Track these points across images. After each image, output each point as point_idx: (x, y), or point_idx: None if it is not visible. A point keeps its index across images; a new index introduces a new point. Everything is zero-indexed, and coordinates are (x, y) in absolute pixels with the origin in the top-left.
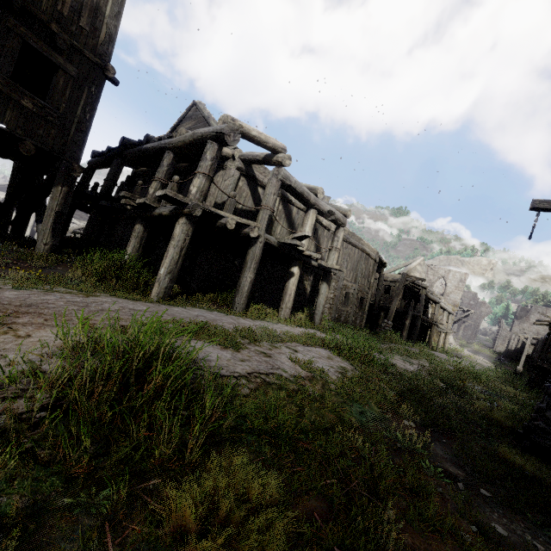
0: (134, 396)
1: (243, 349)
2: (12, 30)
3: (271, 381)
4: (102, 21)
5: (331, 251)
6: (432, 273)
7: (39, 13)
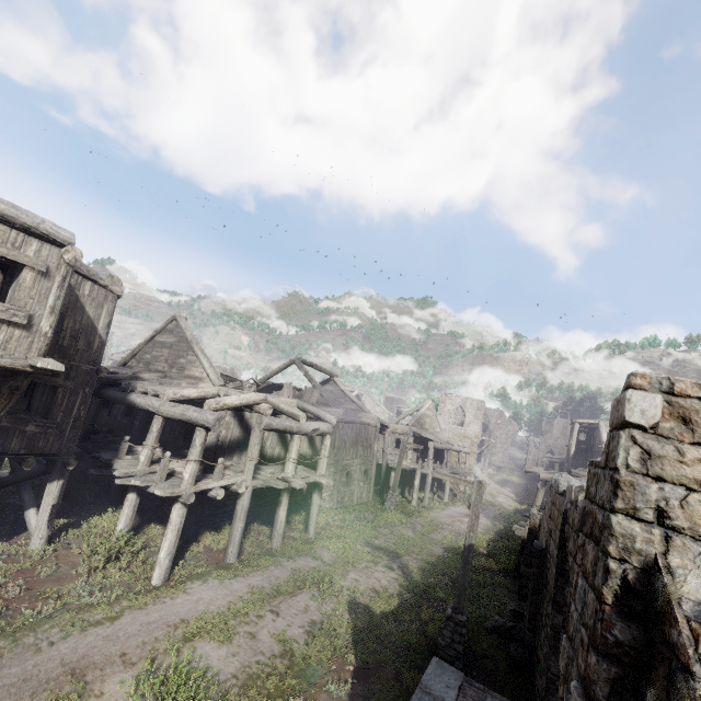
0: None
1: (235, 637)
2: None
3: (253, 672)
4: (95, 335)
5: (320, 460)
6: (450, 402)
7: None
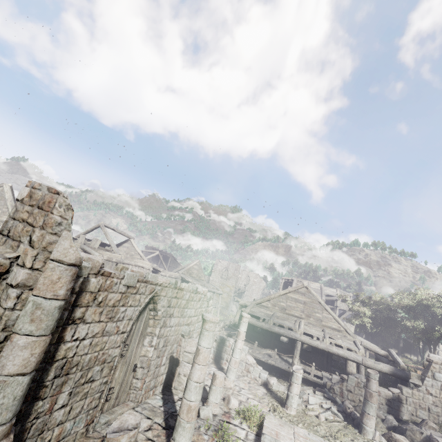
0: None
1: None
2: None
3: None
4: None
5: None
6: (220, 265)
7: None
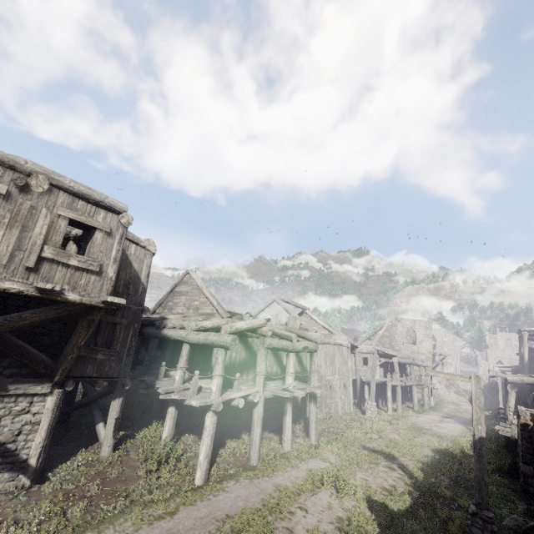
0: None
1: (275, 532)
2: None
3: None
4: (139, 283)
5: (312, 374)
6: (401, 325)
7: None
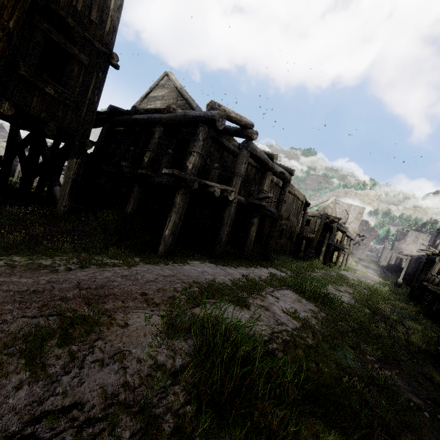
0: (240, 385)
1: (251, 306)
2: (37, 26)
3: (288, 340)
4: (107, 14)
5: (279, 202)
6: (338, 207)
7: (58, 9)
